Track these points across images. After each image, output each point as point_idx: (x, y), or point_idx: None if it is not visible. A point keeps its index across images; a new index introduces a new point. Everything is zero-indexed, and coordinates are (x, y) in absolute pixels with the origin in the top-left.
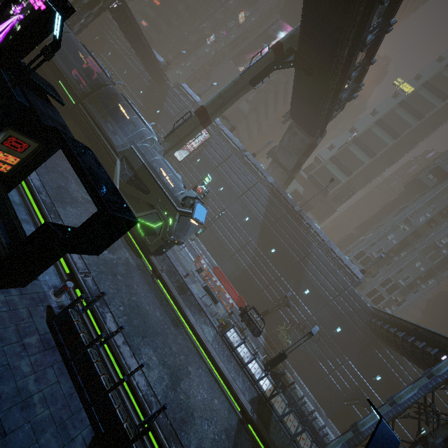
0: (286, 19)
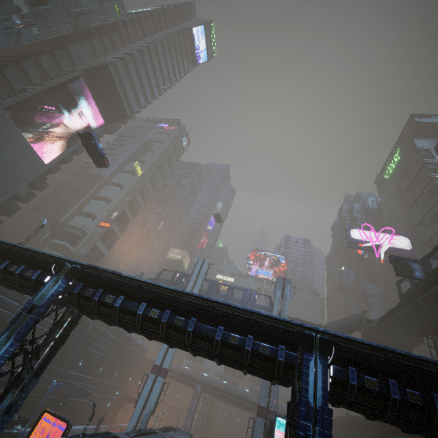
0: (90, 85)
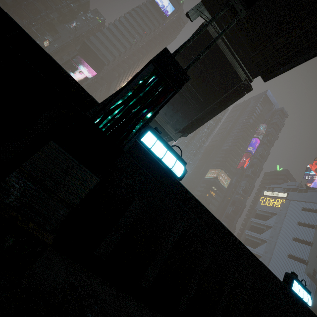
0: (83, 57)
